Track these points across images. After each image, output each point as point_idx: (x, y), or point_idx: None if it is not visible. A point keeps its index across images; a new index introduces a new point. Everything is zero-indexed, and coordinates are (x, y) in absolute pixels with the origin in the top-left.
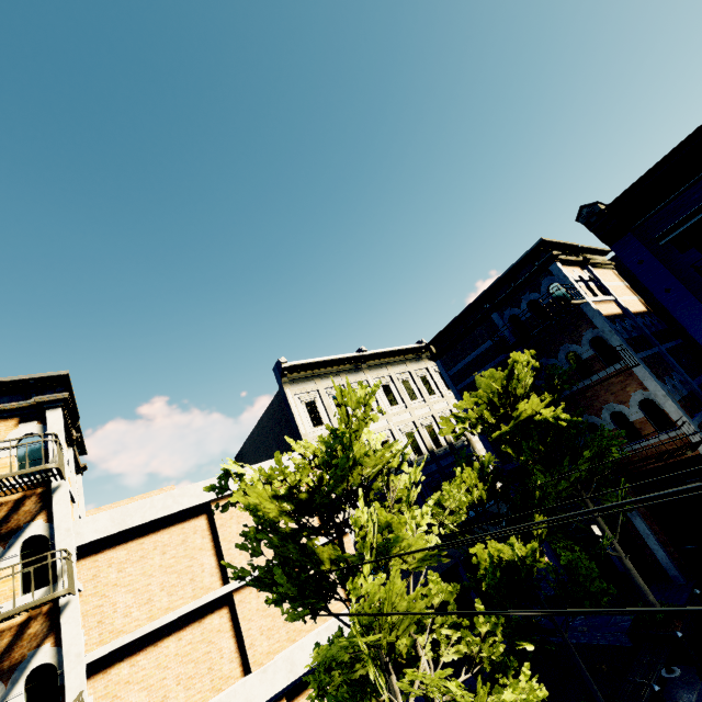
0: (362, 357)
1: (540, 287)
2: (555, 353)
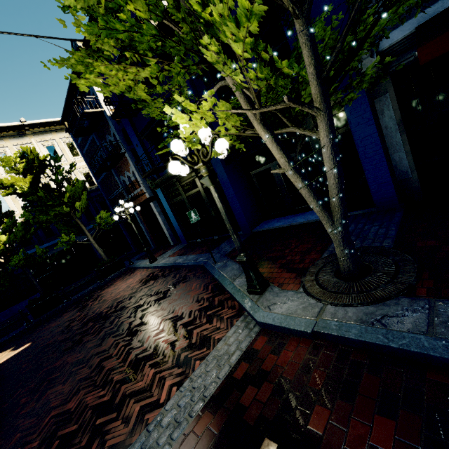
0: (23, 126)
1: (90, 94)
2: (106, 139)
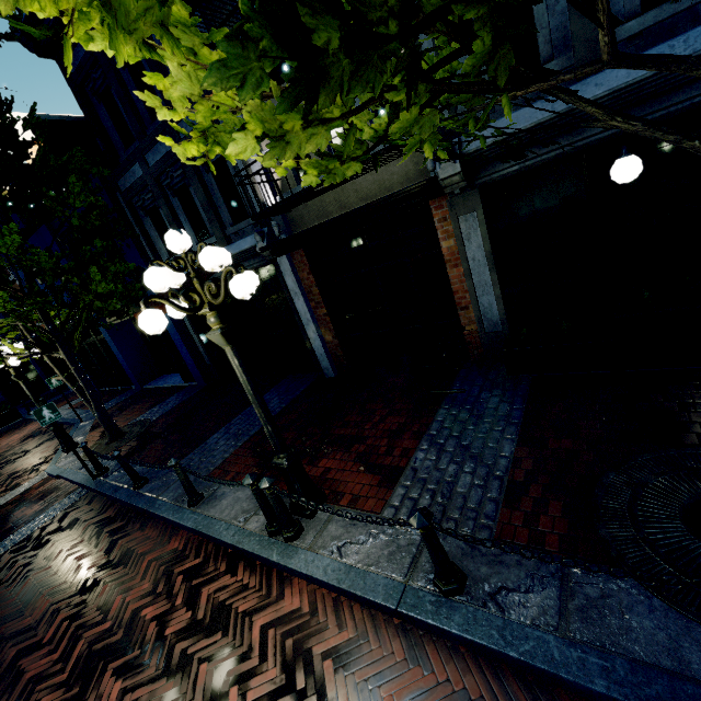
0: None
1: None
2: None
